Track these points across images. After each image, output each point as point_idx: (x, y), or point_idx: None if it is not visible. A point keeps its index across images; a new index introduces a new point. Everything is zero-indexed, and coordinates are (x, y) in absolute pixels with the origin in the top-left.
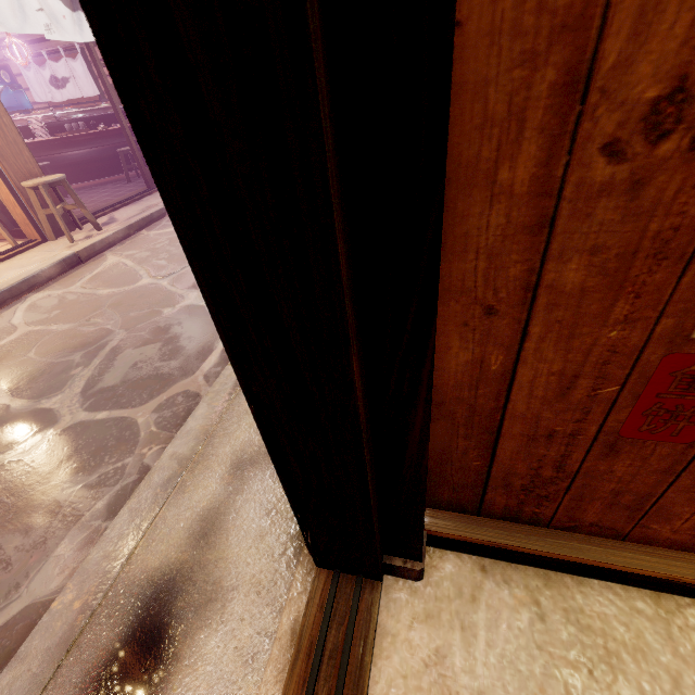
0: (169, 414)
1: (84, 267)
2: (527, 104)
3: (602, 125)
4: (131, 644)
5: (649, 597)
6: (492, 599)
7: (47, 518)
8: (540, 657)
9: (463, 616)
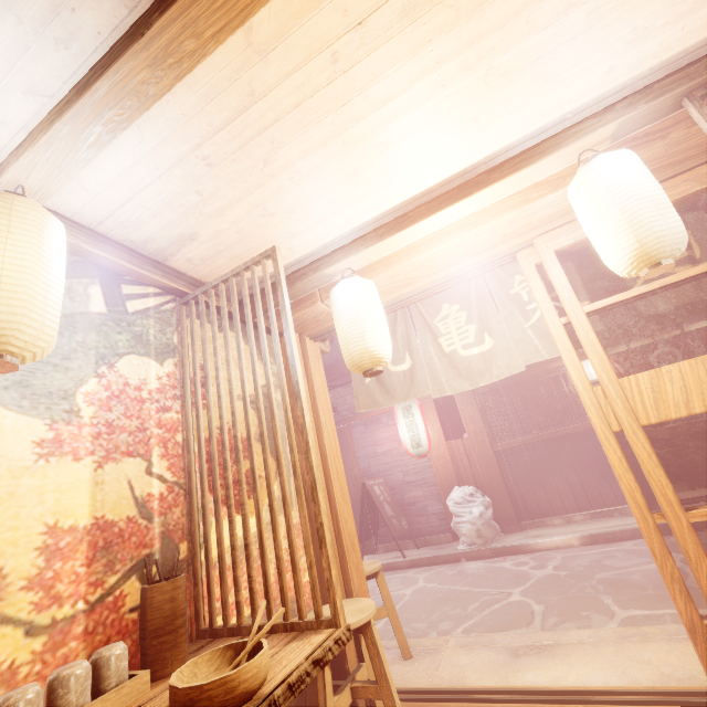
0: None
1: None
2: None
3: None
4: None
5: None
6: None
7: None
8: None
9: None
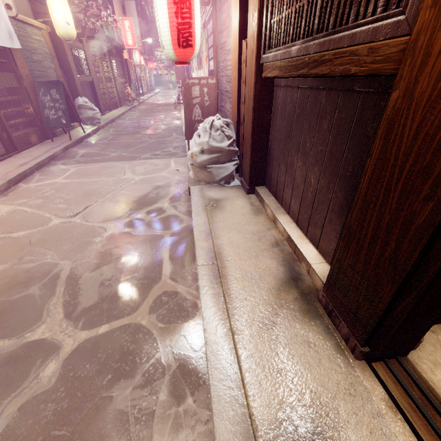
0: (165, 311)
1: None
2: None
3: None
4: None
5: None
6: None
7: (120, 428)
8: None
9: None
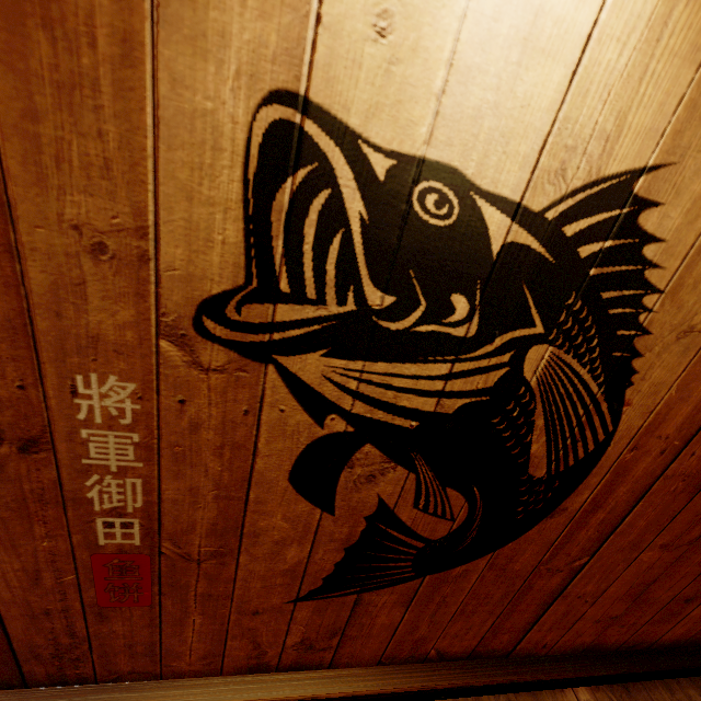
0: None
1: None
2: None
3: None
4: None
5: None
6: None
7: None
8: None
9: None
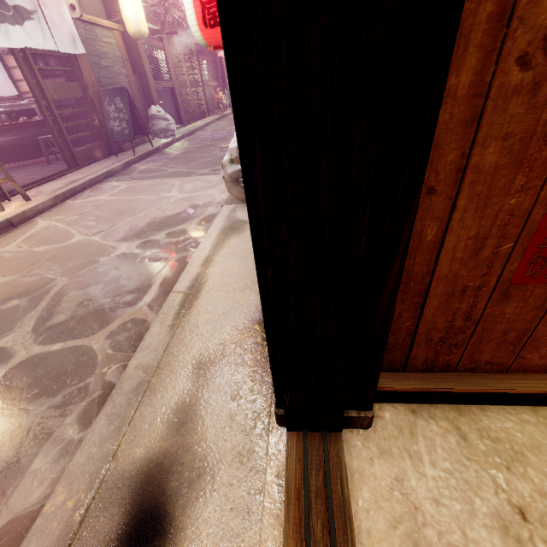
0: (122, 338)
1: (16, 231)
2: (472, 28)
3: (518, 43)
4: (133, 526)
5: (530, 411)
6: (426, 432)
7: (16, 440)
8: (471, 465)
9: (408, 447)
